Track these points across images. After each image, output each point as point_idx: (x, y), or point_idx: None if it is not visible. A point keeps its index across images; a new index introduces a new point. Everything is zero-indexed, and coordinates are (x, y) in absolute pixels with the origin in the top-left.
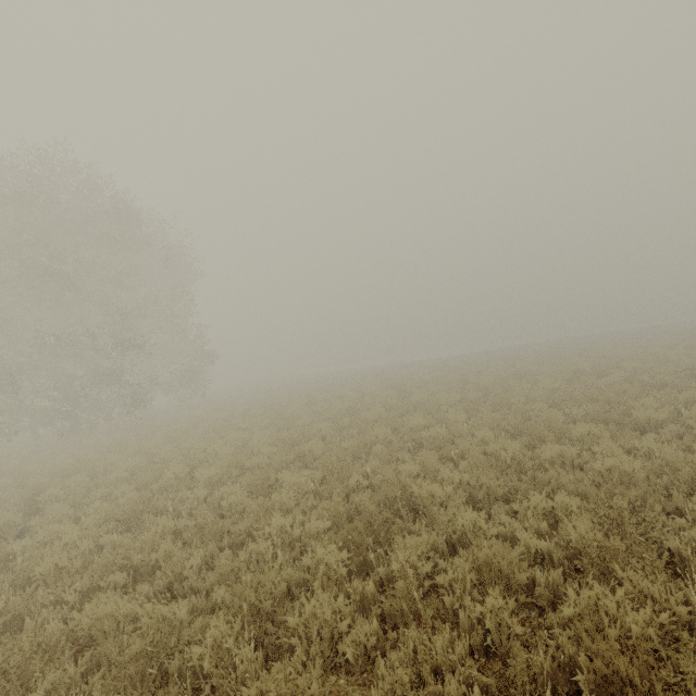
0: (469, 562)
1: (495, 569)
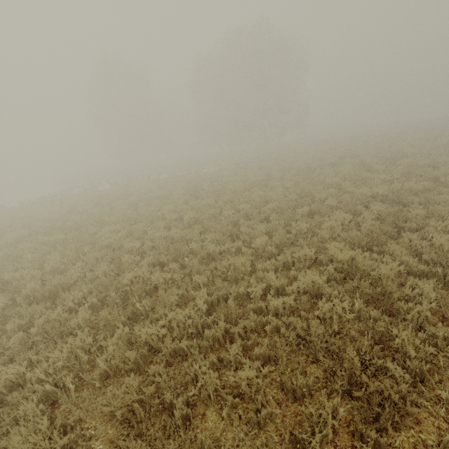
0: (356, 158)
1: (360, 159)
